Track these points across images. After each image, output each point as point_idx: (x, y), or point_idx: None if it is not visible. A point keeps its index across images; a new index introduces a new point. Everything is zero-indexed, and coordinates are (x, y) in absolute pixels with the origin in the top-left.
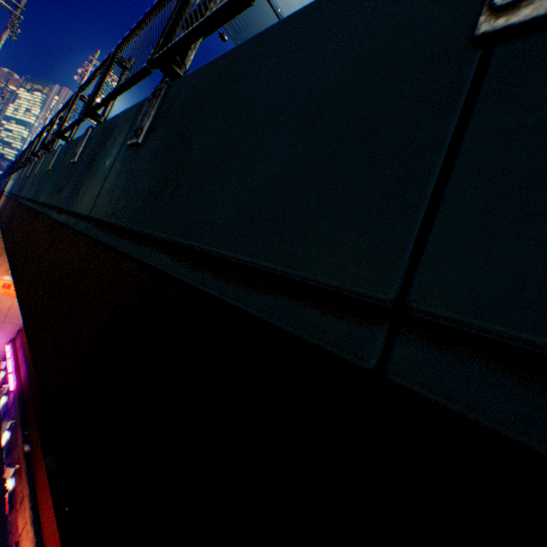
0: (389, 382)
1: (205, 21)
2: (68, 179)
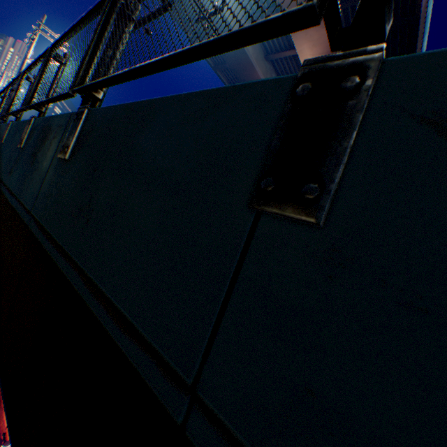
0: (186, 436)
1: (108, 79)
2: (17, 162)
